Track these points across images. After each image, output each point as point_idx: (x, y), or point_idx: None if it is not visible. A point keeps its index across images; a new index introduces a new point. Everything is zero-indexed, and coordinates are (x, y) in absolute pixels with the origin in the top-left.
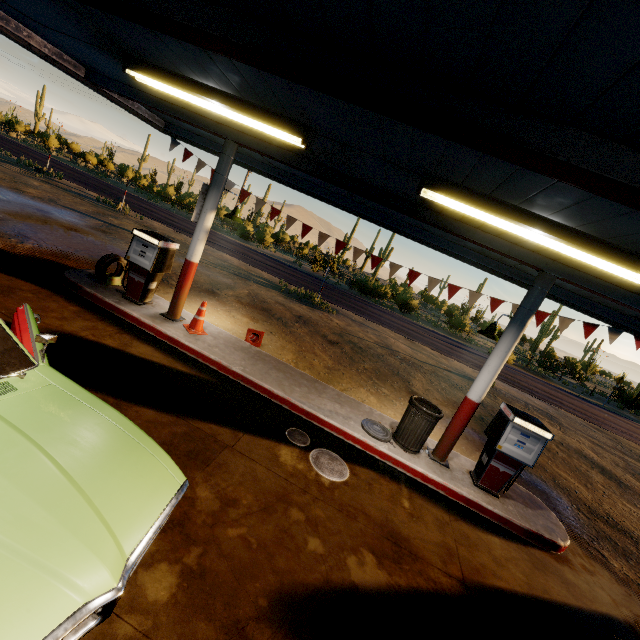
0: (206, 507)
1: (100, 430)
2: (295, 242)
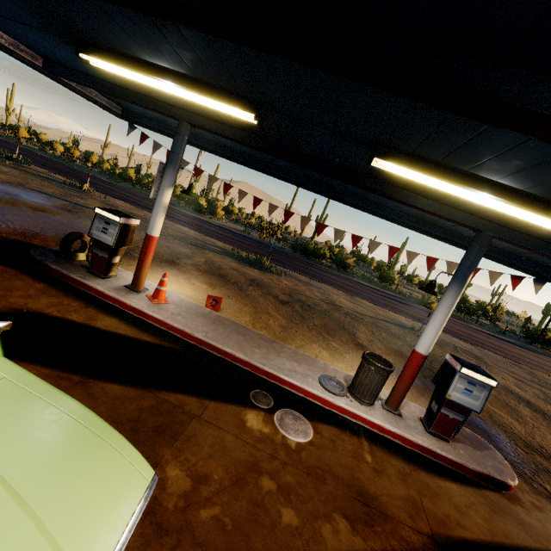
0: (177, 488)
1: (57, 428)
2: (243, 213)
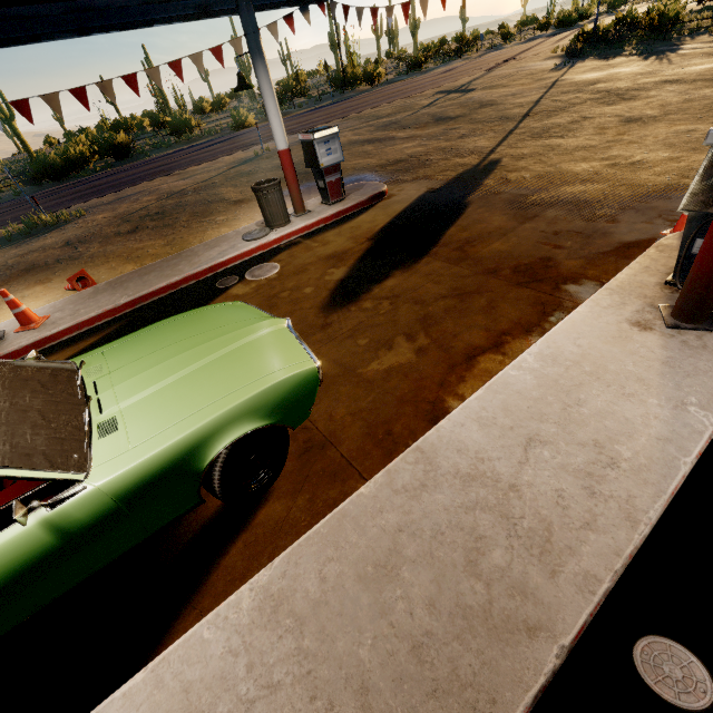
0: None
1: (175, 326)
2: None
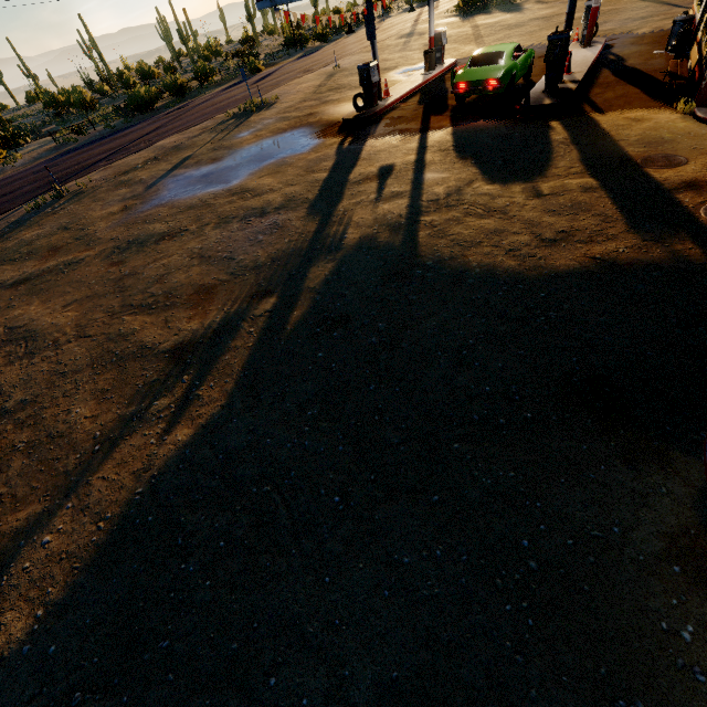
0: None
1: None
2: None
